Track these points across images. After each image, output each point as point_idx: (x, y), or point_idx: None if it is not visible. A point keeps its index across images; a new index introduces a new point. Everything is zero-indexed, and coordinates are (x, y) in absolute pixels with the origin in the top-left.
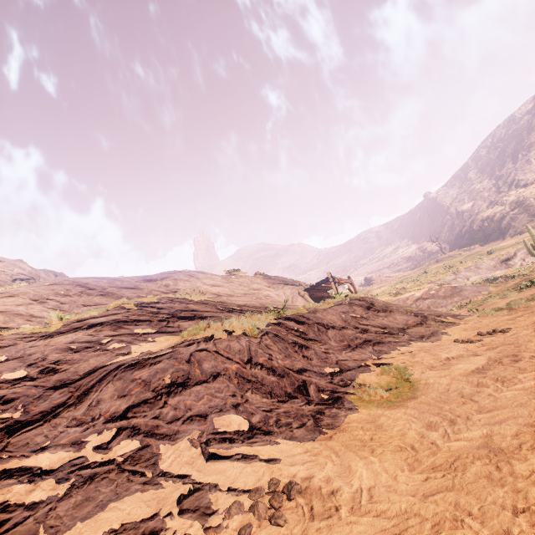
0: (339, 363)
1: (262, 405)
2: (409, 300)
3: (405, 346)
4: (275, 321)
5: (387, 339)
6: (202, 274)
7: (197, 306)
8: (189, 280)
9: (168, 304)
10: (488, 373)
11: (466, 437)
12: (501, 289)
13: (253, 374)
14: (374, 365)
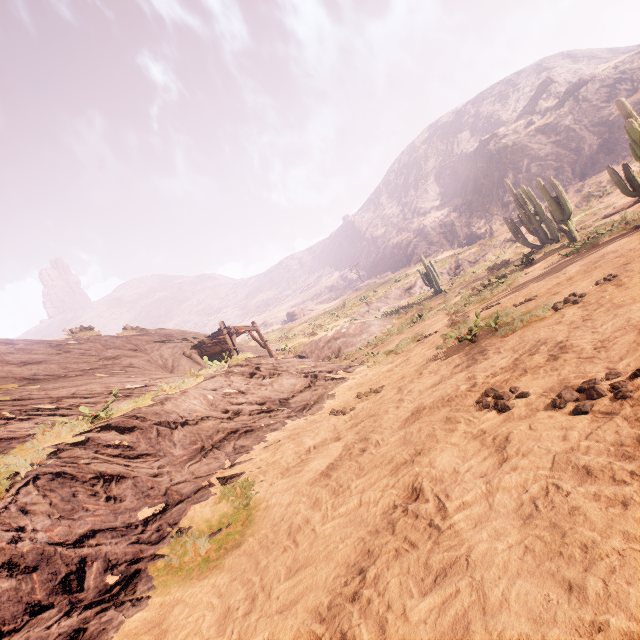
0: (170, 491)
1: None
2: (321, 342)
3: (278, 430)
4: (80, 438)
5: (260, 423)
6: (6, 346)
7: None
8: None
9: None
10: (332, 477)
11: None
12: (402, 321)
13: None
14: (219, 483)
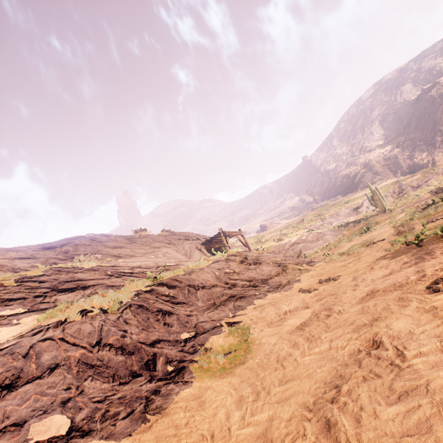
0: (198, 326)
1: (98, 394)
2: (287, 245)
3: (262, 298)
4: (148, 288)
5: (249, 293)
6: (106, 237)
7: (85, 274)
8: (90, 244)
9: (53, 276)
10: (305, 330)
11: (255, 421)
12: (351, 233)
13: (99, 358)
14: (226, 325)
